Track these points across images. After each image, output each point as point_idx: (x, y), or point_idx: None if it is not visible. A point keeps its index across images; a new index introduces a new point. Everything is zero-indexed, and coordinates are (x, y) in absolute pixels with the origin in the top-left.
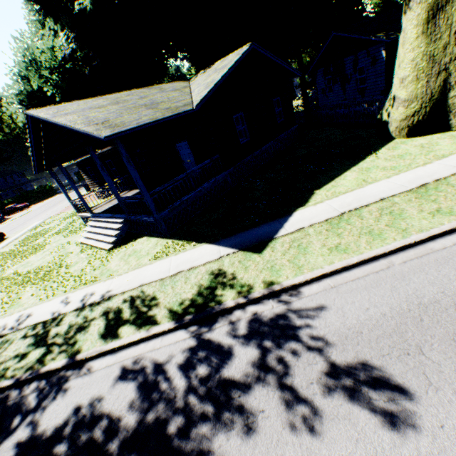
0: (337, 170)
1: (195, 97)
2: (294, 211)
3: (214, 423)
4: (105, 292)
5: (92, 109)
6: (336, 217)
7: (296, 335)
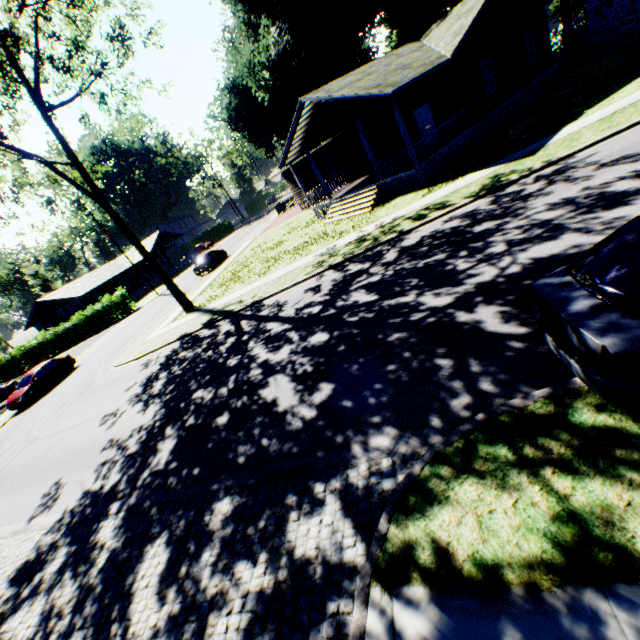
0: (613, 90)
1: (444, 50)
2: (562, 128)
3: (523, 202)
4: (393, 218)
5: (354, 83)
6: (609, 115)
7: (573, 168)
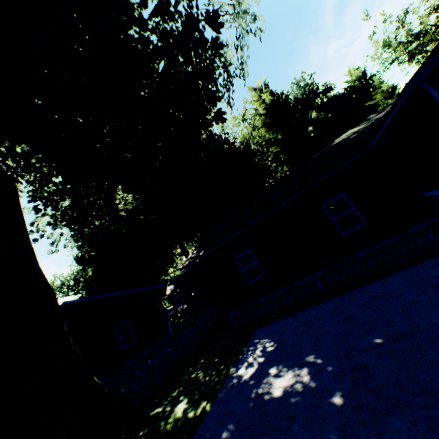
0: None
1: None
2: None
3: None
4: None
5: None
6: None
7: None
